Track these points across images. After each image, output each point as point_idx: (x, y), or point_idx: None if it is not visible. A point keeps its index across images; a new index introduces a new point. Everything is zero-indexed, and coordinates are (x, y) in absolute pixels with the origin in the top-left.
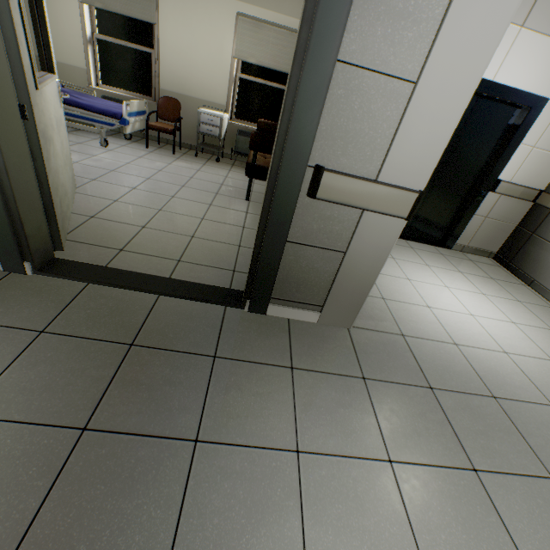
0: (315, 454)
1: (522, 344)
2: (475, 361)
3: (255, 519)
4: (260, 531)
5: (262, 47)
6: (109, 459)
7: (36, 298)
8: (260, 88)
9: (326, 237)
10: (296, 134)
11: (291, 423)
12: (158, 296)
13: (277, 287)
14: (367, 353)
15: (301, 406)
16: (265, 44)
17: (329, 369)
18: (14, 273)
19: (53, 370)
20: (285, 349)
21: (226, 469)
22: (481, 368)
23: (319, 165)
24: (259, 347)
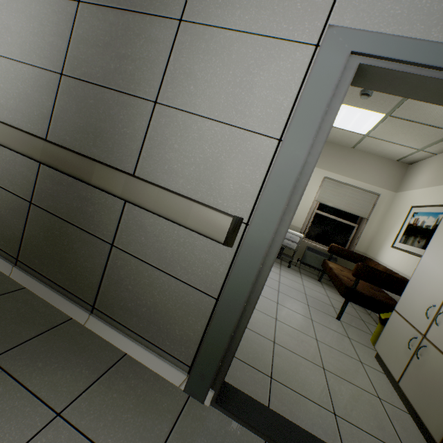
0: None
1: None
2: None
3: None
4: None
5: (339, 197)
6: None
7: None
8: (331, 221)
9: None
10: None
11: None
12: None
13: None
14: None
15: None
16: (342, 195)
17: None
18: (192, 397)
19: None
20: None
21: None
22: None
23: None
24: None
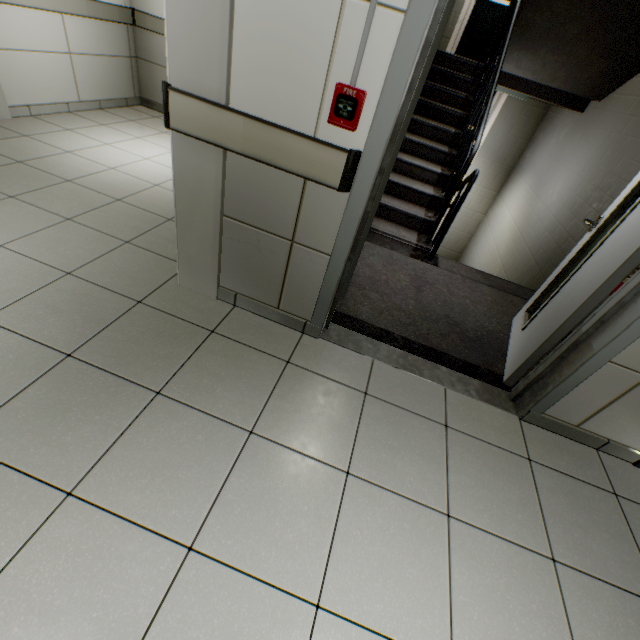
0: None
1: (151, 175)
2: (61, 158)
3: None
4: None
5: None
6: None
7: None
8: None
9: None
10: None
11: None
12: None
13: None
14: None
15: None
16: None
17: None
18: None
19: None
20: None
21: None
22: (56, 160)
23: None
24: None
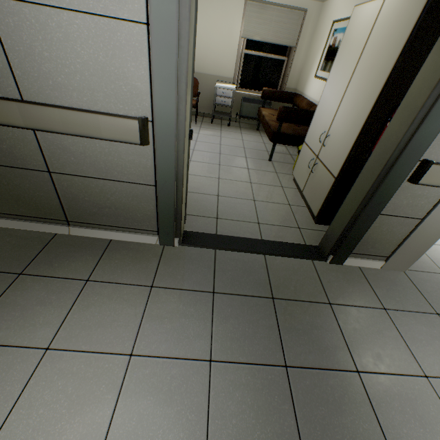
0: (438, 378)
1: None
2: None
3: (428, 429)
4: (436, 437)
5: (266, 26)
6: (314, 388)
7: (192, 265)
8: (261, 61)
9: (410, 209)
10: (418, 139)
11: (409, 354)
12: (264, 256)
13: (356, 245)
14: (428, 292)
15: (408, 340)
16: (269, 22)
17: (410, 308)
18: (166, 246)
19: (239, 322)
20: (371, 293)
21: (388, 392)
22: None
23: (427, 159)
24: (354, 293)
